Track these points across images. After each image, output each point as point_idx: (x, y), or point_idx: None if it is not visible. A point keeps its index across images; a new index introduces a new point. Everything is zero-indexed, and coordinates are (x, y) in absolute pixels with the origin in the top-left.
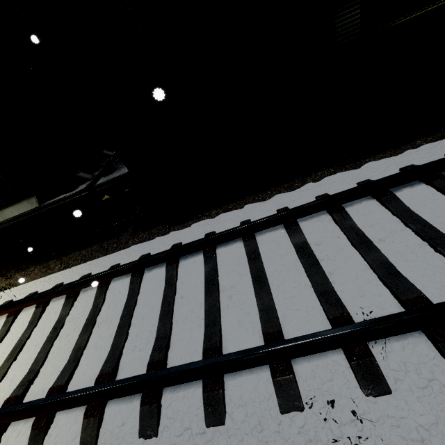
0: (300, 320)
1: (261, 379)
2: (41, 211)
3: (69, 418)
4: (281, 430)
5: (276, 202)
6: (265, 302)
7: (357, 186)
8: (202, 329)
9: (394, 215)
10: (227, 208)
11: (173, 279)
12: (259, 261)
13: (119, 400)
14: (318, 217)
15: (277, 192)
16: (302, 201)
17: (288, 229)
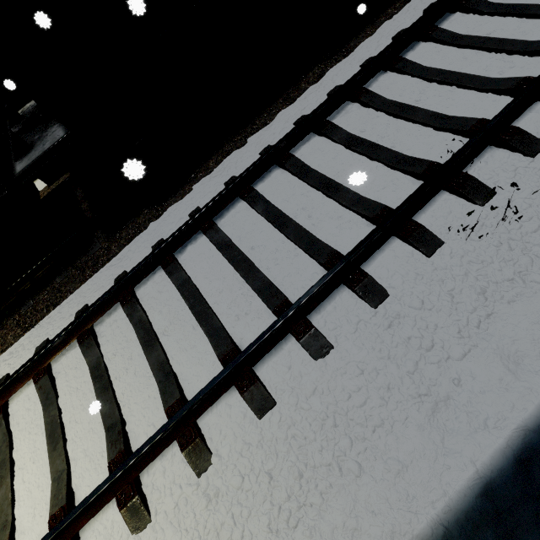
0: (393, 193)
1: (395, 249)
2: None
3: (220, 411)
4: (436, 267)
5: (283, 120)
6: (351, 199)
7: (370, 60)
8: (302, 256)
9: (414, 78)
10: (226, 151)
11: (225, 240)
12: (315, 172)
13: (265, 359)
14: (345, 110)
15: (276, 111)
16: (314, 105)
17: (324, 130)
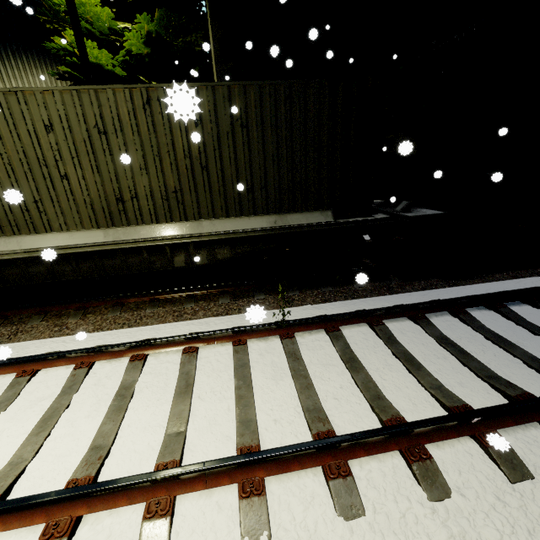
0: None
1: None
2: (332, 227)
3: None
4: None
5: None
6: None
7: None
8: None
9: None
10: (511, 274)
11: None
12: None
13: None
14: None
15: None
16: None
17: None
